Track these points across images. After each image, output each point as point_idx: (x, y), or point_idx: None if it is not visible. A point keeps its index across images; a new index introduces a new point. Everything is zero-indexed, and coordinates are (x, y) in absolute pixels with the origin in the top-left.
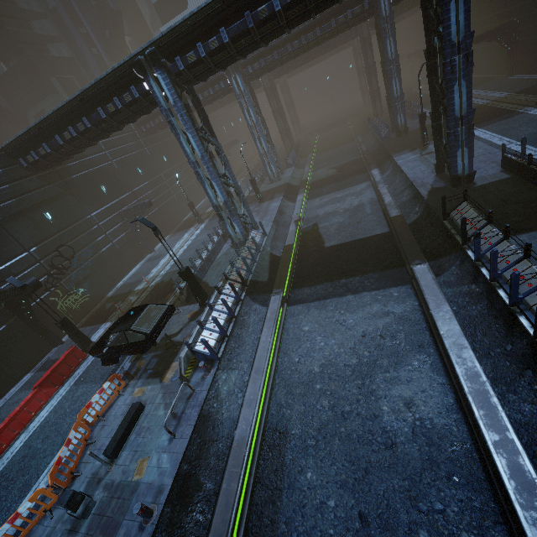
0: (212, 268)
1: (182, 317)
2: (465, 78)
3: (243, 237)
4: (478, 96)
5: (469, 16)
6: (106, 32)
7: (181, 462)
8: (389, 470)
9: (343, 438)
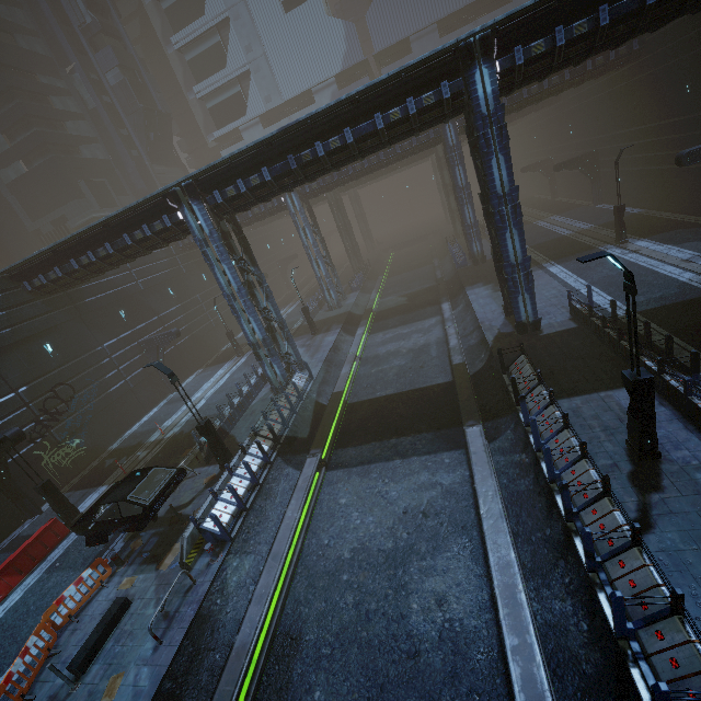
0: (244, 417)
1: (197, 482)
2: (516, 227)
3: (284, 381)
4: (563, 225)
5: (512, 172)
6: (150, 134)
7: (164, 678)
8: (407, 686)
9: (363, 645)
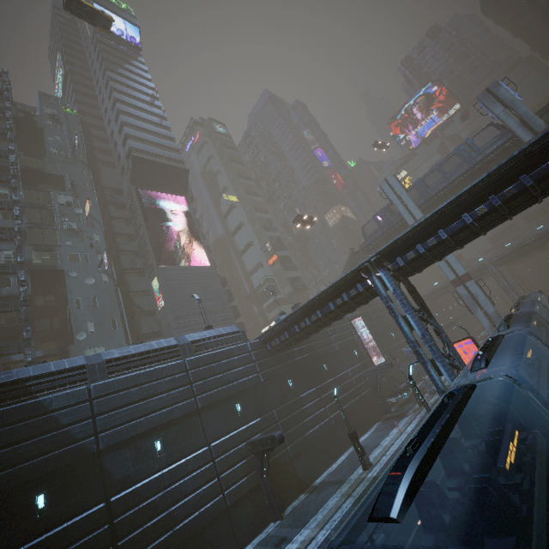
0: None
1: None
2: None
3: None
4: None
5: None
6: None
7: None
8: None
9: None
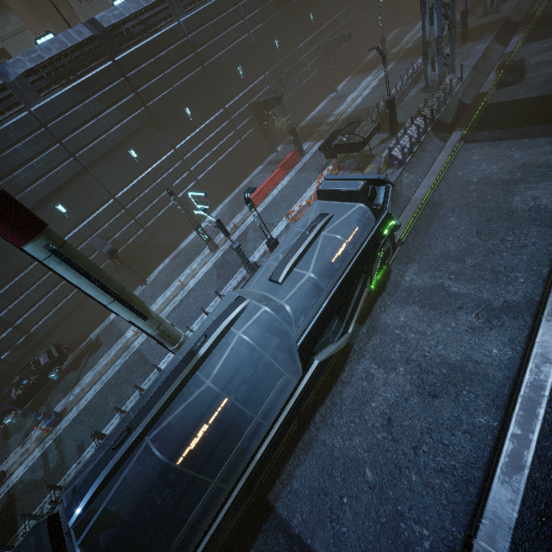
0: (400, 108)
1: (373, 141)
2: None
3: (441, 79)
4: None
5: None
6: None
7: None
8: (504, 220)
9: (480, 209)
